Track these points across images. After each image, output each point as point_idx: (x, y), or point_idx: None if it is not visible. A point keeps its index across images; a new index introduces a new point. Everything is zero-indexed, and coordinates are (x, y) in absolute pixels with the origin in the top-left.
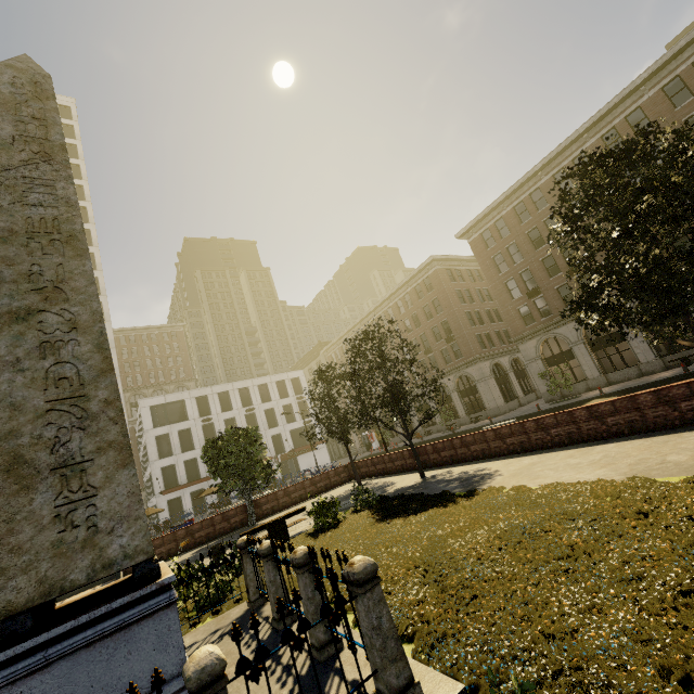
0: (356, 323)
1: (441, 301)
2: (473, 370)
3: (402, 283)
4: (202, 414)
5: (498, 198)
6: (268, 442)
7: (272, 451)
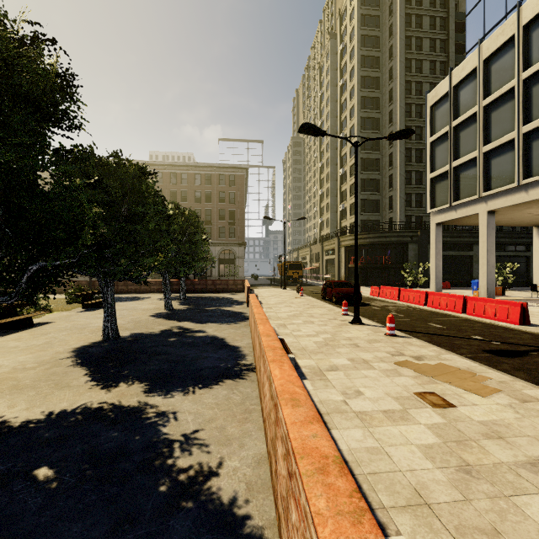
0: None
1: None
2: None
3: None
4: None
5: None
6: None
7: None
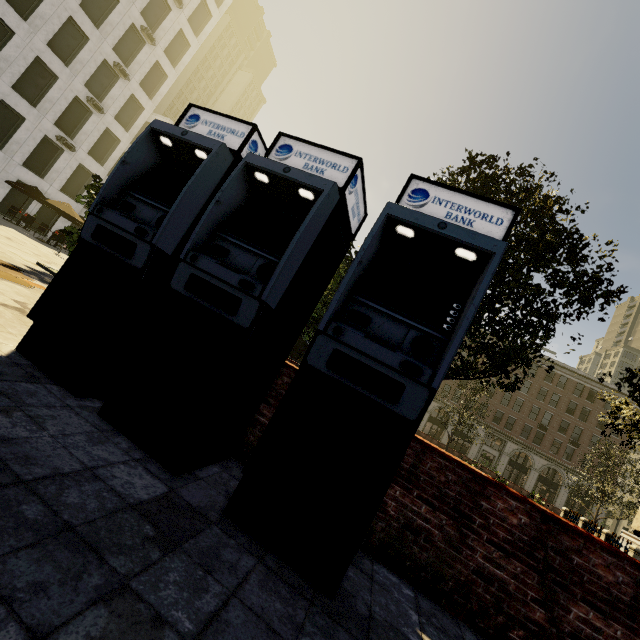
0: None
1: None
2: None
3: None
4: None
5: None
6: None
7: None
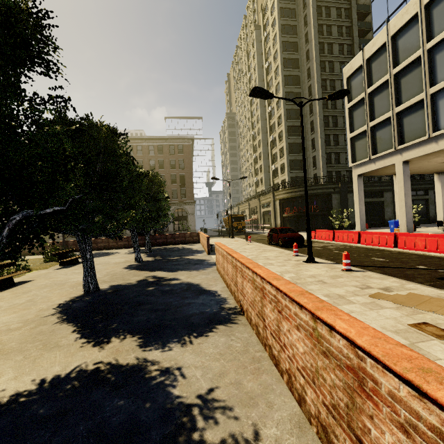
0: None
1: None
2: None
3: None
4: None
5: None
6: None
7: None
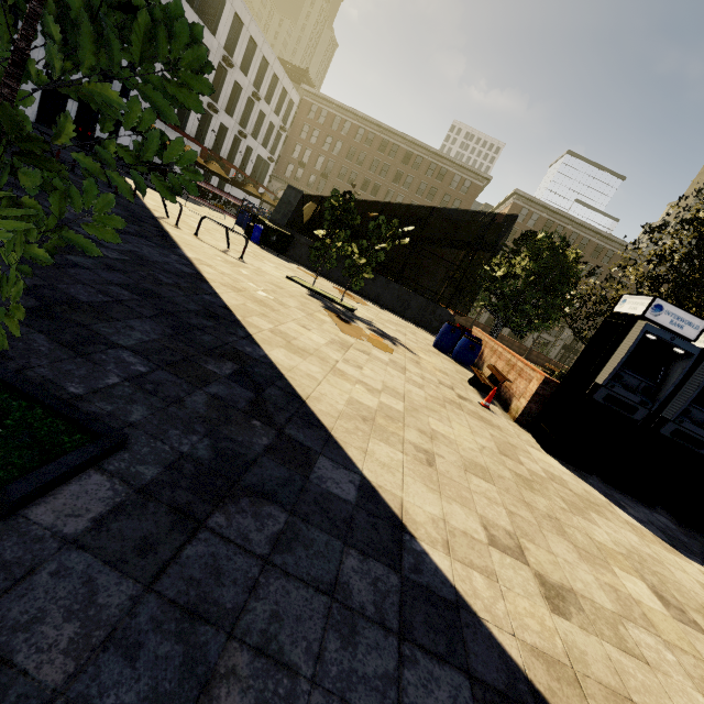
0: (381, 125)
1: (461, 208)
2: (433, 264)
3: (455, 161)
4: (224, 44)
5: (553, 207)
6: (242, 150)
7: (239, 163)
